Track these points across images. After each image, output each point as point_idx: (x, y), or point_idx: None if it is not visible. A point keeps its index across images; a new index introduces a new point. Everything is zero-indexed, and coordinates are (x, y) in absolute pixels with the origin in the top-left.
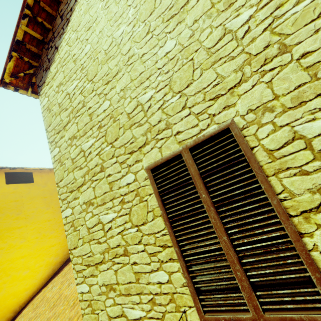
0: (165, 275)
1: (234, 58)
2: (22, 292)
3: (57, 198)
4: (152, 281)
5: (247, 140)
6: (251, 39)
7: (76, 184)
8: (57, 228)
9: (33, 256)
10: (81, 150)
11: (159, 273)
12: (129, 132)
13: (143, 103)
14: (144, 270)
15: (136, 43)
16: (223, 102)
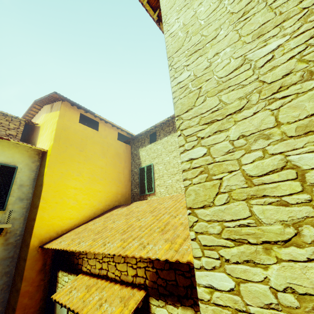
0: None
1: None
2: (67, 219)
3: (112, 152)
4: None
5: None
6: None
7: (205, 41)
8: (106, 178)
9: (83, 192)
10: (219, 3)
11: None
12: None
13: None
14: None
15: None
16: None
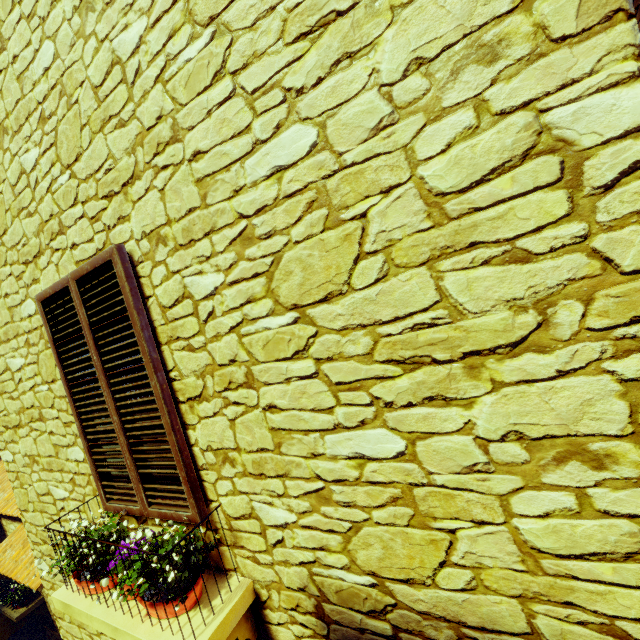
0: (81, 452)
1: (126, 125)
2: None
3: None
4: (70, 457)
5: (143, 283)
6: (142, 93)
7: None
8: None
9: None
10: None
11: (76, 449)
12: (19, 223)
13: (28, 171)
14: (61, 443)
15: (0, 21)
16: (117, 207)
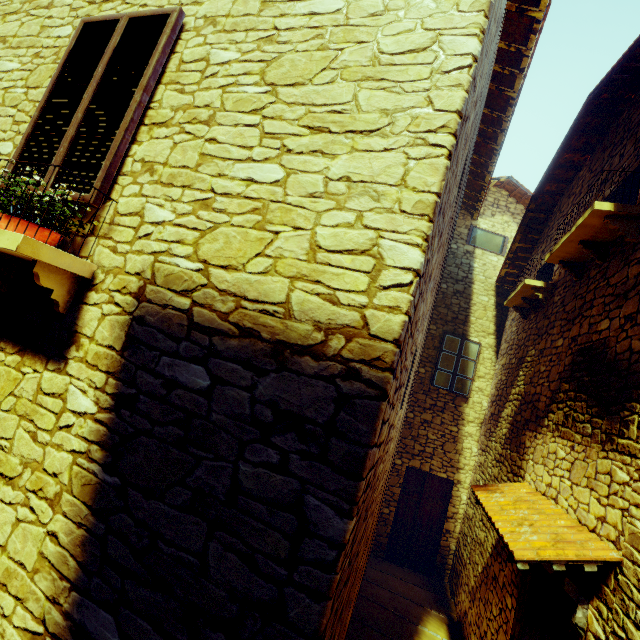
0: (11, 147)
1: None
2: None
3: None
4: None
5: (179, 43)
6: None
7: (8, 8)
8: None
9: None
10: None
11: (7, 144)
12: None
13: None
14: None
15: None
16: None
